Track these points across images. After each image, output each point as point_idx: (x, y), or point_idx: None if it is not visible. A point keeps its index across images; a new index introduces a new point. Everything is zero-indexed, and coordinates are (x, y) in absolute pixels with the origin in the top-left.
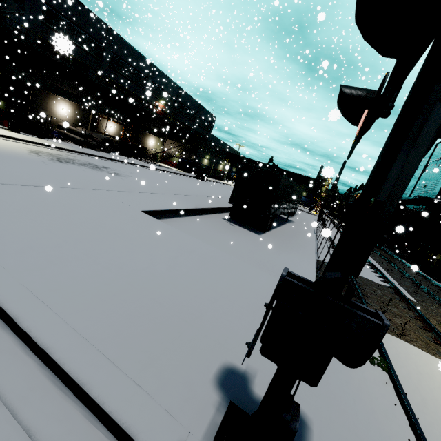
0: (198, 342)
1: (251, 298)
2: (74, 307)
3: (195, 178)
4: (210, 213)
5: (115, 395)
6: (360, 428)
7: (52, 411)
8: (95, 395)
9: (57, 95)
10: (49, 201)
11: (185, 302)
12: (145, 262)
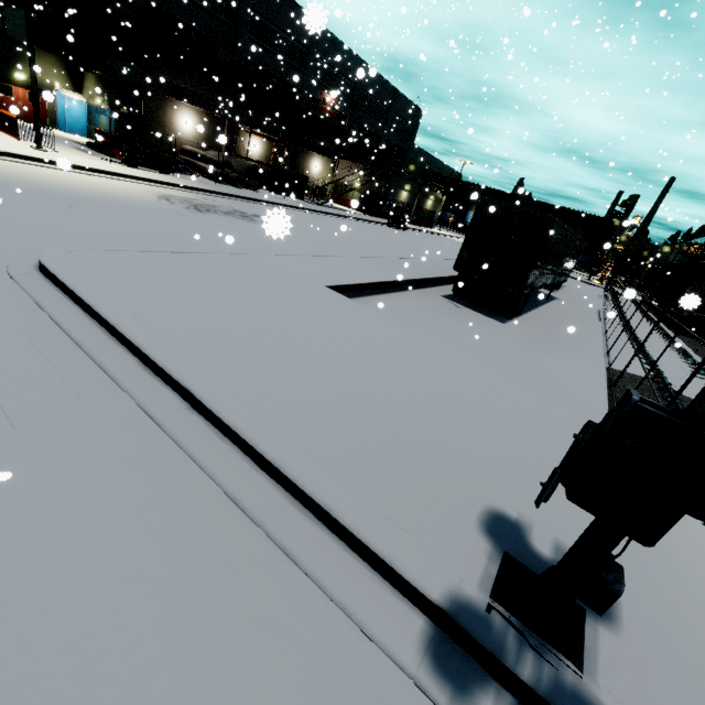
0: (448, 476)
1: (509, 423)
2: (290, 420)
3: (387, 225)
4: (420, 286)
5: (368, 525)
6: (691, 613)
7: (301, 532)
8: (347, 522)
9: (178, 100)
10: (211, 275)
11: (420, 423)
12: (354, 364)
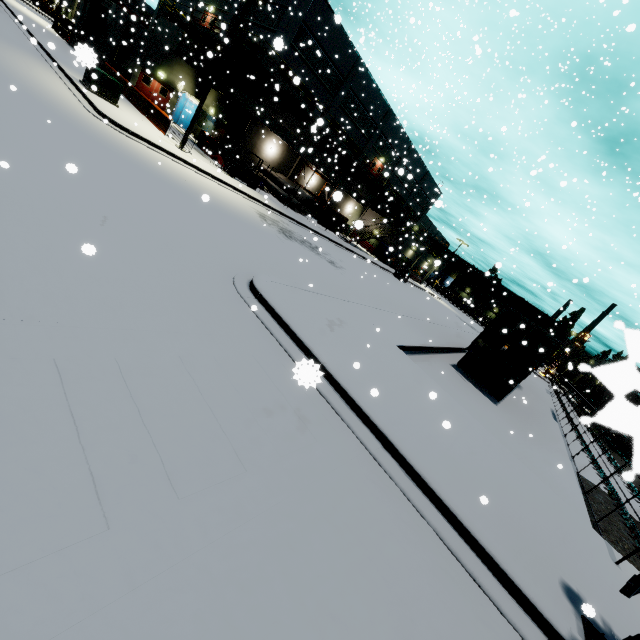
0: (533, 547)
1: (545, 512)
2: (443, 477)
3: (393, 274)
4: (435, 351)
5: (516, 573)
6: None
7: (475, 564)
8: (505, 567)
9: (274, 133)
10: (338, 321)
11: (502, 498)
12: (447, 432)
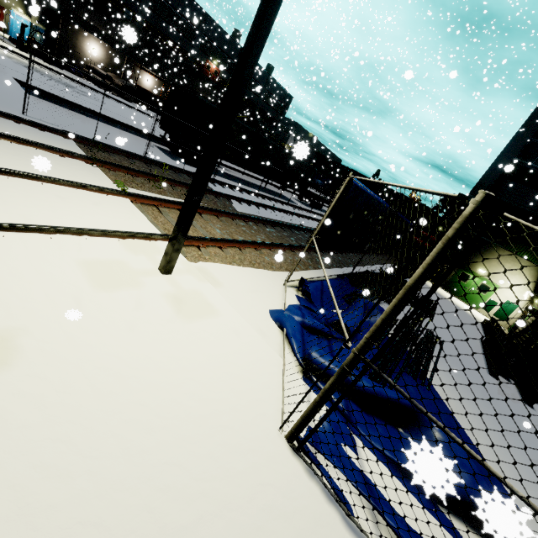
0: None
1: None
2: None
3: None
4: (148, 139)
5: None
6: None
7: None
8: None
9: (85, 30)
10: None
11: None
12: None
